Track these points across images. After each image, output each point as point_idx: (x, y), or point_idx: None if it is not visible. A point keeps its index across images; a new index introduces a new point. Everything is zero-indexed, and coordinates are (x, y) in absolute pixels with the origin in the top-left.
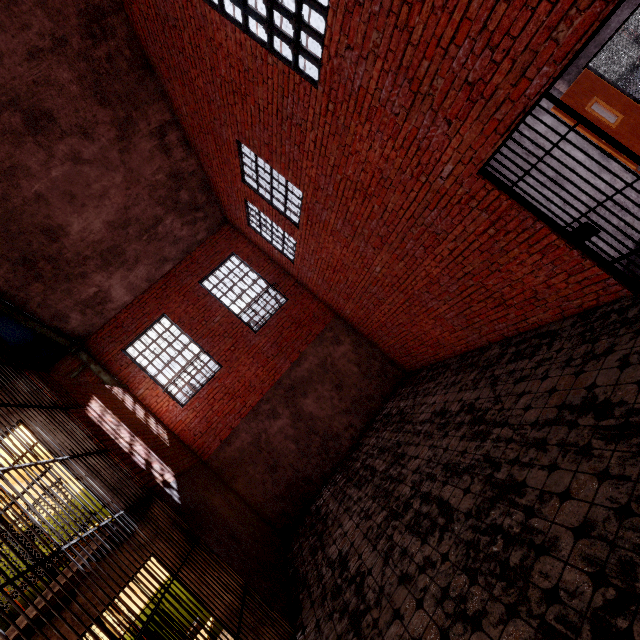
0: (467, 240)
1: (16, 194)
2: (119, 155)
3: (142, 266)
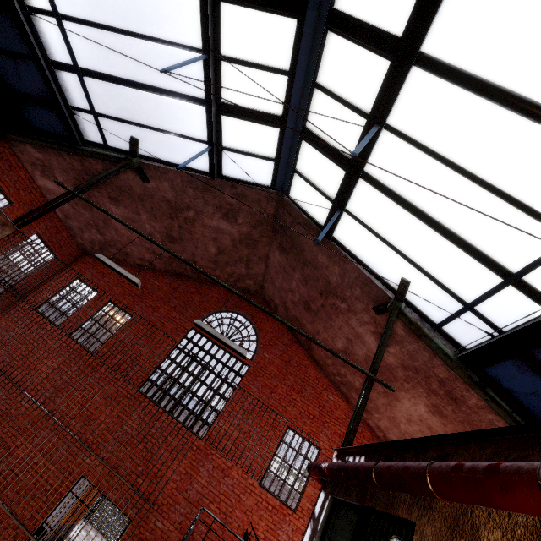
0: (44, 473)
1: (144, 209)
2: (147, 246)
3: (69, 207)
